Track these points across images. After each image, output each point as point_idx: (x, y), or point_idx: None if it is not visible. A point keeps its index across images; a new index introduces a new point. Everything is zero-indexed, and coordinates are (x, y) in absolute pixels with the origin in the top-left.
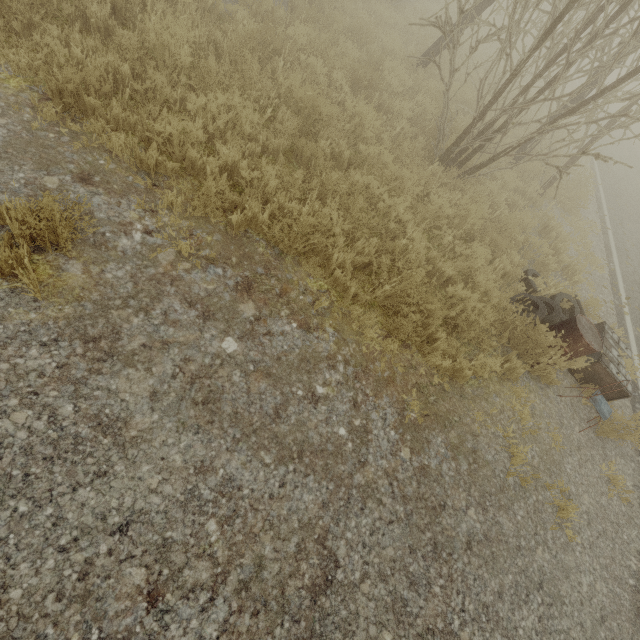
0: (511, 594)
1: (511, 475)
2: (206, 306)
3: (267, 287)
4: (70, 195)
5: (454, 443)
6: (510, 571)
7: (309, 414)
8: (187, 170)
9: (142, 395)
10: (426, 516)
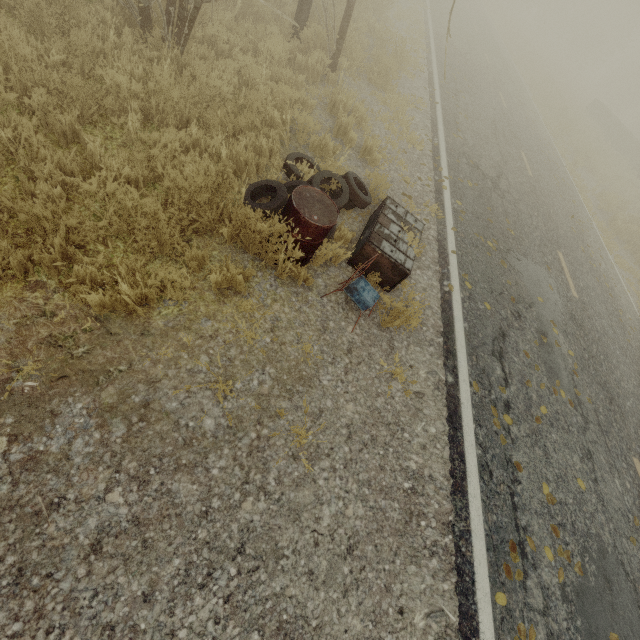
0: (173, 586)
1: (212, 418)
2: None
3: None
4: None
5: (108, 404)
6: (179, 554)
7: None
8: None
9: None
10: (16, 531)
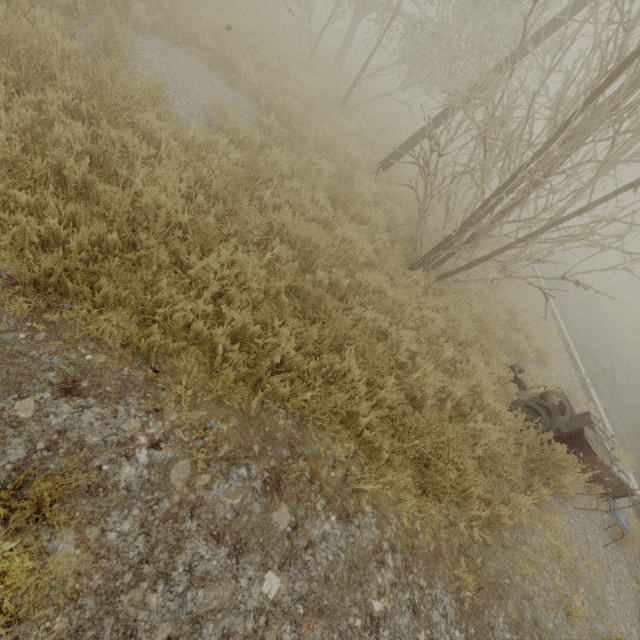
0: None
1: None
2: (236, 533)
3: (296, 474)
4: (51, 421)
5: (515, 619)
6: None
7: None
8: (190, 340)
9: None
10: None
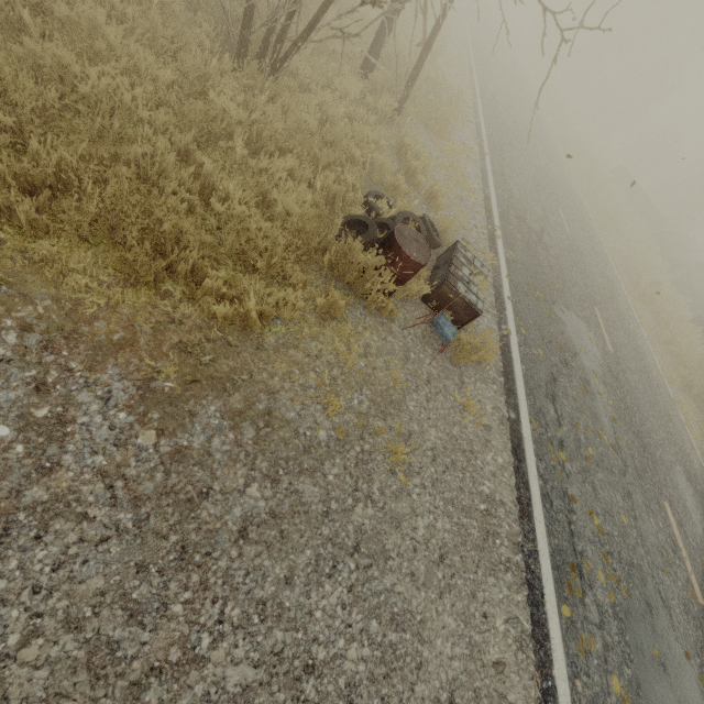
0: (308, 573)
1: (324, 430)
2: None
3: None
4: None
5: (237, 408)
6: (309, 546)
7: None
8: None
9: None
10: (174, 514)
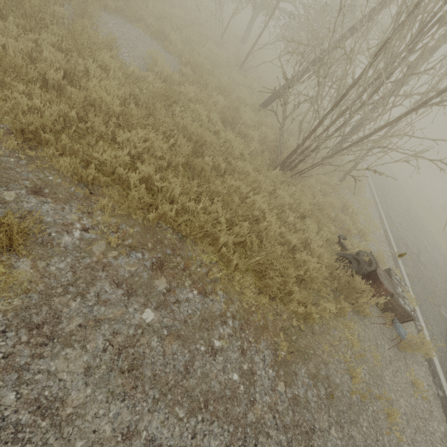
0: None
1: (354, 393)
2: (130, 285)
3: (174, 264)
4: (24, 205)
5: (313, 372)
6: None
7: (210, 366)
8: (115, 181)
9: (77, 372)
10: (302, 441)
